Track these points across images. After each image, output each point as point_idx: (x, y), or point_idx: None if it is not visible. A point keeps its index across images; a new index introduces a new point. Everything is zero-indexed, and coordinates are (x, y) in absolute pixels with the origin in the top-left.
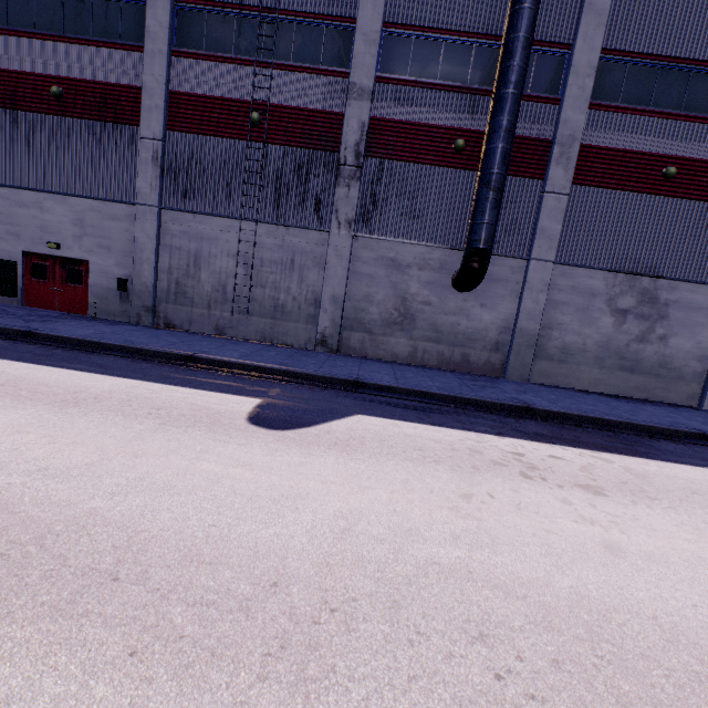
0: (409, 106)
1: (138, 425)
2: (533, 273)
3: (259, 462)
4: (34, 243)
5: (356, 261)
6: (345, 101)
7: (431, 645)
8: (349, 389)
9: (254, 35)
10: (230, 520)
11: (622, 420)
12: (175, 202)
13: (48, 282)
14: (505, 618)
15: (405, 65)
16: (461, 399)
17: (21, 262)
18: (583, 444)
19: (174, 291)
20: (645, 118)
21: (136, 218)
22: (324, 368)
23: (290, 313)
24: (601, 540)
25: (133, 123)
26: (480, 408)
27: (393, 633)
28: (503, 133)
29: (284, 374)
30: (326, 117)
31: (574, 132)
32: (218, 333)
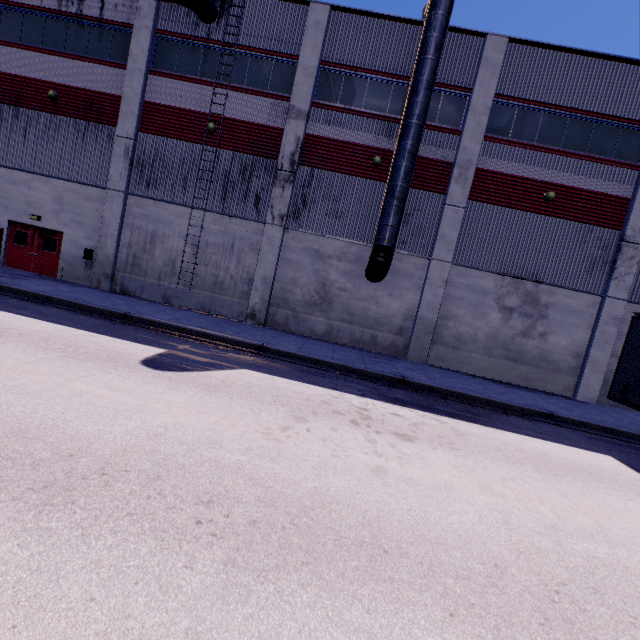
0: (338, 127)
1: (43, 354)
2: (433, 271)
3: (125, 388)
4: (20, 215)
5: (286, 250)
6: (286, 119)
7: (164, 501)
8: (252, 352)
9: (217, 63)
10: (69, 417)
11: (483, 397)
12: (139, 190)
13: (27, 247)
14: (239, 495)
15: (336, 95)
16: (348, 368)
17: (7, 229)
18: (433, 409)
19: (131, 263)
20: (530, 151)
21: (106, 200)
22: (240, 335)
23: (227, 289)
24: (375, 466)
25: (112, 124)
26: (362, 377)
27: (140, 491)
28: (406, 154)
29: (202, 335)
30: (270, 131)
31: (471, 157)
32: (165, 301)
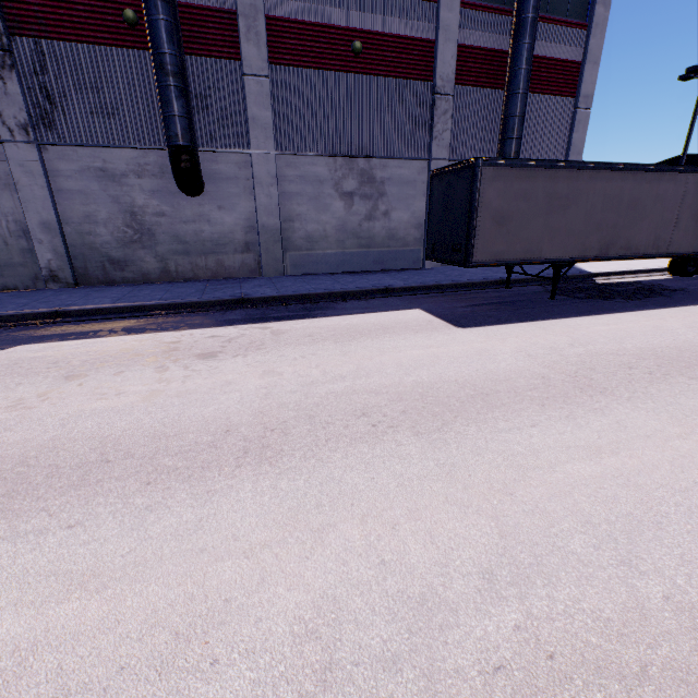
0: None
1: None
2: (259, 167)
3: None
4: None
5: (57, 177)
6: None
7: None
8: (44, 322)
9: None
10: None
11: (324, 292)
12: None
13: None
14: None
15: None
16: (178, 305)
17: None
18: (264, 319)
19: None
20: None
21: None
22: (27, 306)
23: None
24: (149, 393)
25: None
26: (193, 310)
27: None
28: (157, 1)
29: None
30: None
31: (255, 0)
32: None
